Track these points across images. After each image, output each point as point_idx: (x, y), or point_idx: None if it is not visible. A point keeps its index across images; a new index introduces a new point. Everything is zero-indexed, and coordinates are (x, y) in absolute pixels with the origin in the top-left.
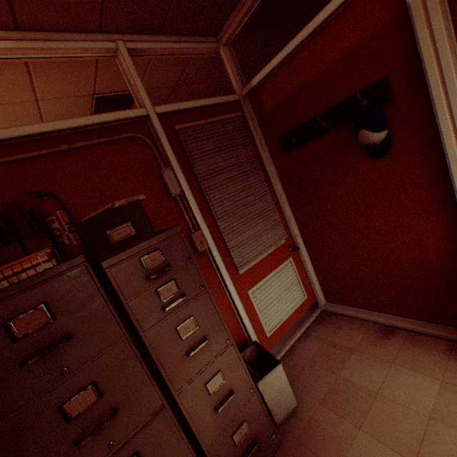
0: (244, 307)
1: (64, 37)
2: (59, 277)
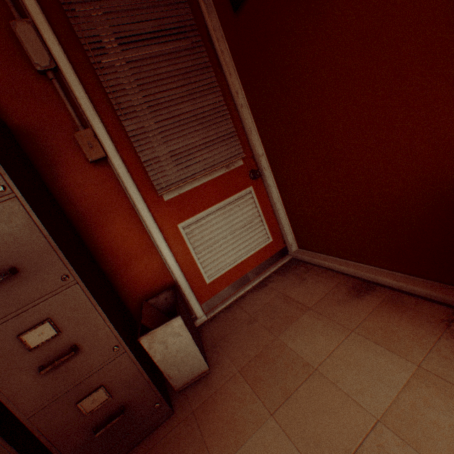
0: (171, 244)
1: None
2: None
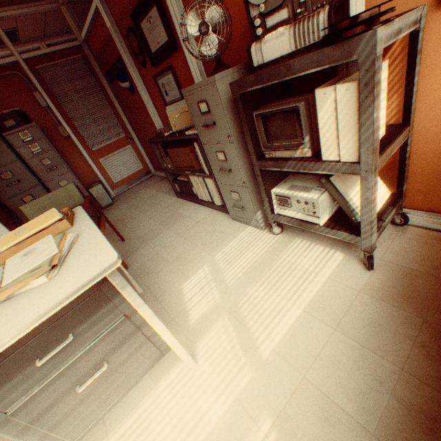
0: (98, 167)
1: None
2: None
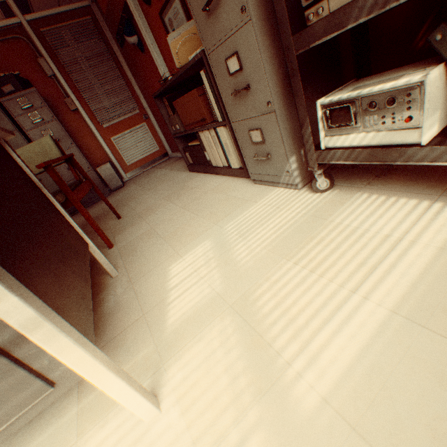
0: (109, 146)
1: None
2: None
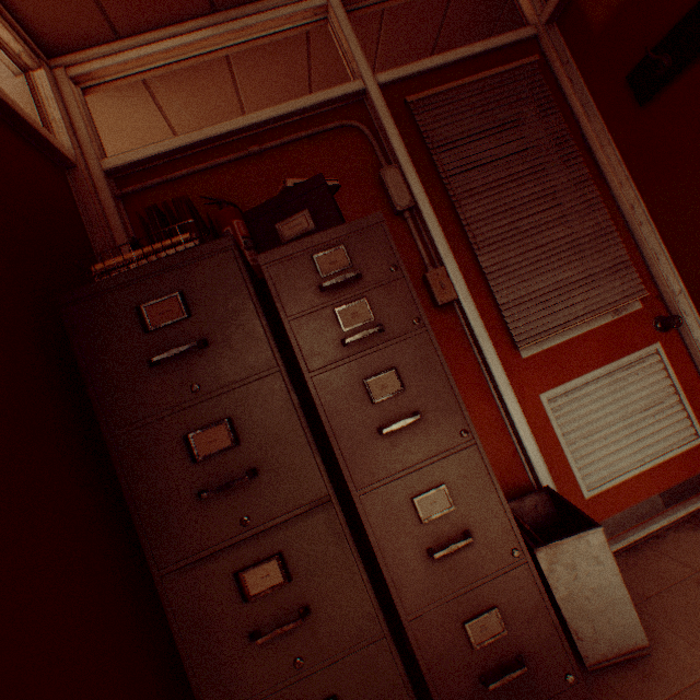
0: (528, 423)
1: (262, 7)
2: (200, 262)
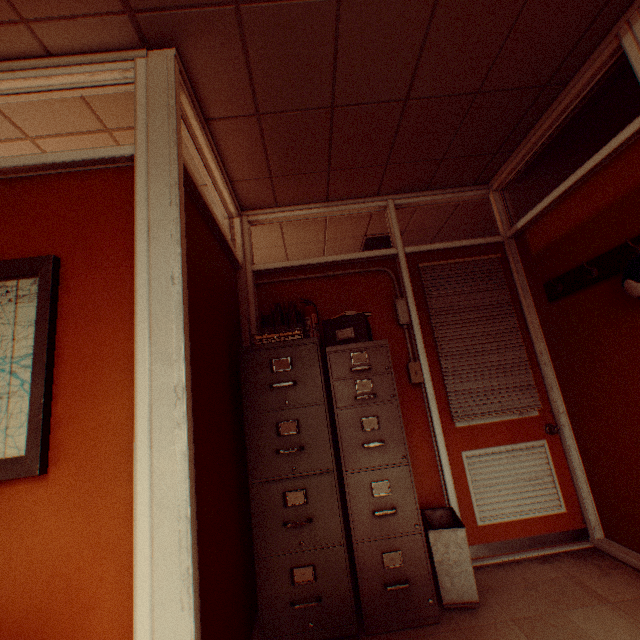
0: (451, 467)
1: (352, 202)
2: (301, 345)
